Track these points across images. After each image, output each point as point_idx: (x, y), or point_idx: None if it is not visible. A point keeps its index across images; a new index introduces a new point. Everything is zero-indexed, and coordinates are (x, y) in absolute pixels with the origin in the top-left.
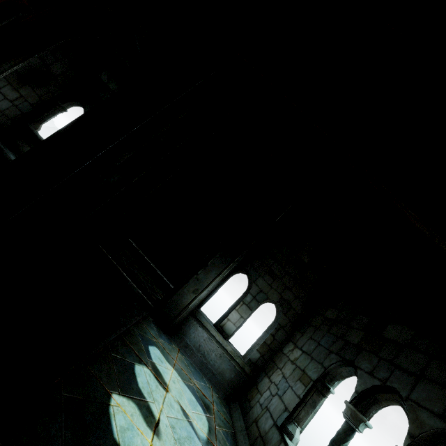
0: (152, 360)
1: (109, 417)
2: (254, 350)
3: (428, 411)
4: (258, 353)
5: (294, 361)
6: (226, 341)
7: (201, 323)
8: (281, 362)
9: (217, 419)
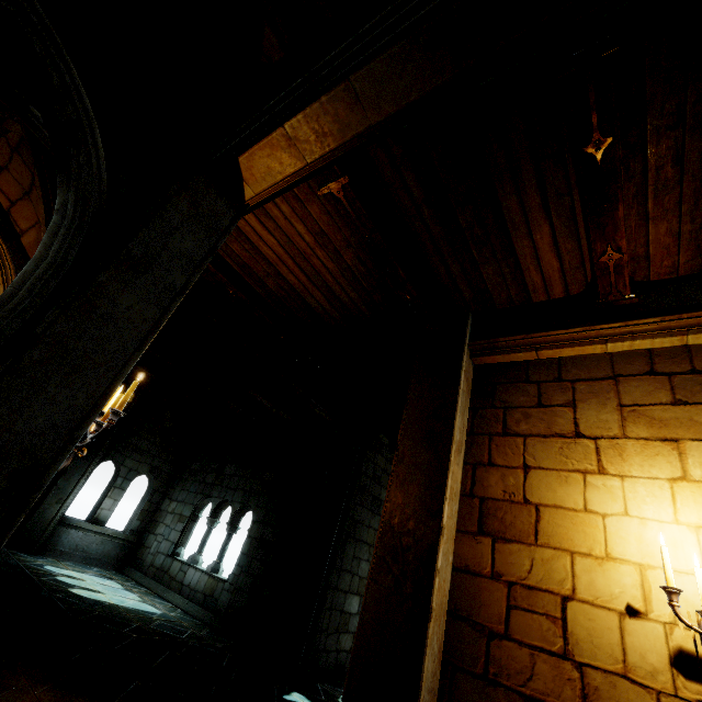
0: (58, 573)
1: (80, 595)
2: (134, 521)
3: (238, 502)
4: (138, 521)
5: (173, 511)
6: (105, 528)
7: (74, 526)
8: (162, 517)
9: (121, 580)
